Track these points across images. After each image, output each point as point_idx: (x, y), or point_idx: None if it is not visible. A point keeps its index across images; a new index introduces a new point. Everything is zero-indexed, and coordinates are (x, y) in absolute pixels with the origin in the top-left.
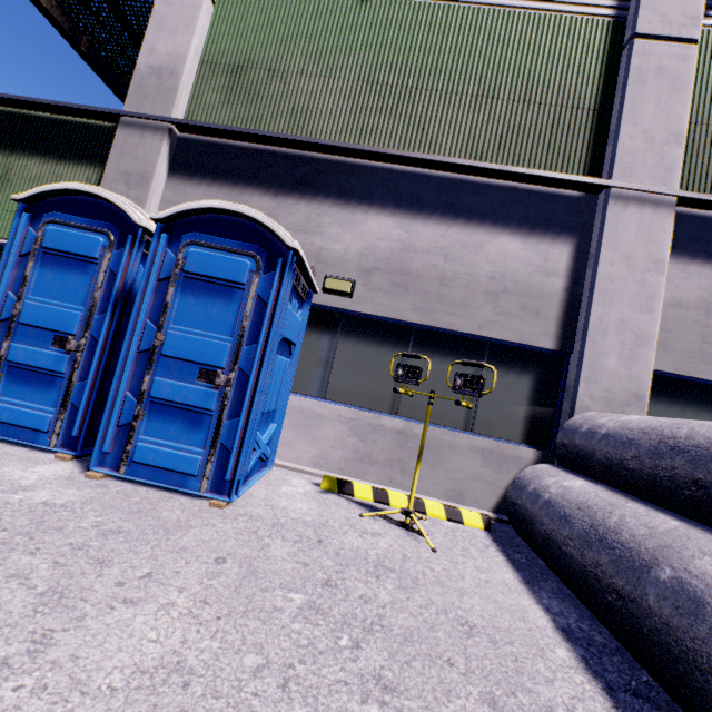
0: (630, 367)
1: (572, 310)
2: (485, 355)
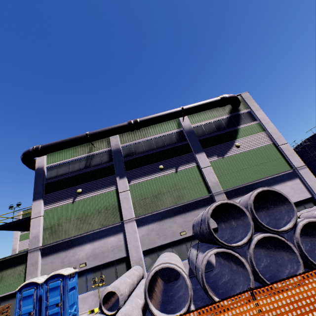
0: (137, 253)
1: (127, 246)
2: (115, 263)
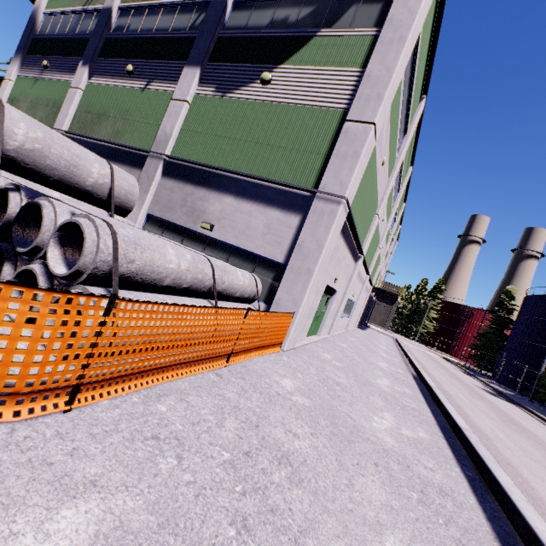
0: None
1: None
2: None
